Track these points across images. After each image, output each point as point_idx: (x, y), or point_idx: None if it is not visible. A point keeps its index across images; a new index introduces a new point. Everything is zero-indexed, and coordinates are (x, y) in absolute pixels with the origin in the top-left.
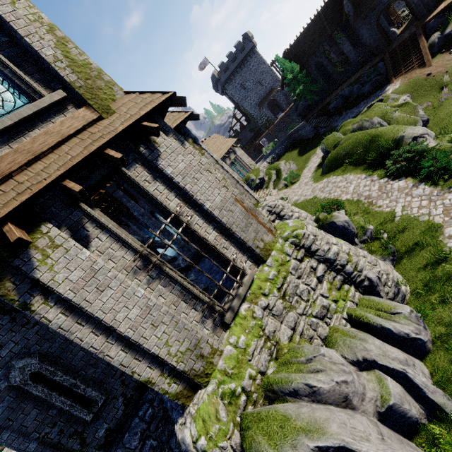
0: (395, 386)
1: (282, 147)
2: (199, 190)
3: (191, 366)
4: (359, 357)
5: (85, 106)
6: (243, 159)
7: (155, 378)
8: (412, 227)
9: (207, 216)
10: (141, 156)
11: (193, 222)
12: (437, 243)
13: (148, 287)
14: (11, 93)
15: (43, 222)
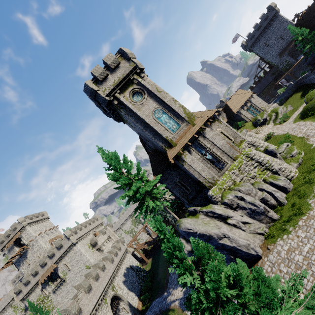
0: (267, 195)
1: (289, 92)
2: (215, 141)
3: (211, 181)
4: (259, 188)
5: (190, 125)
6: (256, 105)
7: (204, 182)
8: (314, 151)
9: (218, 148)
10: (201, 134)
11: (213, 149)
12: (313, 158)
13: (202, 164)
14: (177, 125)
15: (184, 150)
